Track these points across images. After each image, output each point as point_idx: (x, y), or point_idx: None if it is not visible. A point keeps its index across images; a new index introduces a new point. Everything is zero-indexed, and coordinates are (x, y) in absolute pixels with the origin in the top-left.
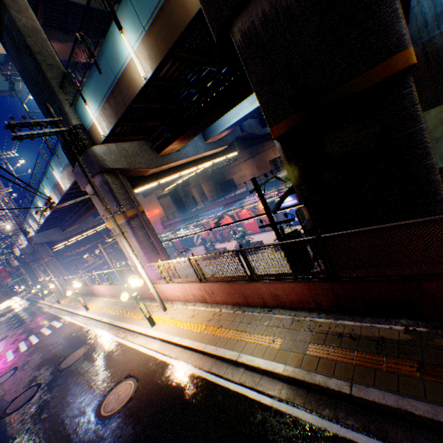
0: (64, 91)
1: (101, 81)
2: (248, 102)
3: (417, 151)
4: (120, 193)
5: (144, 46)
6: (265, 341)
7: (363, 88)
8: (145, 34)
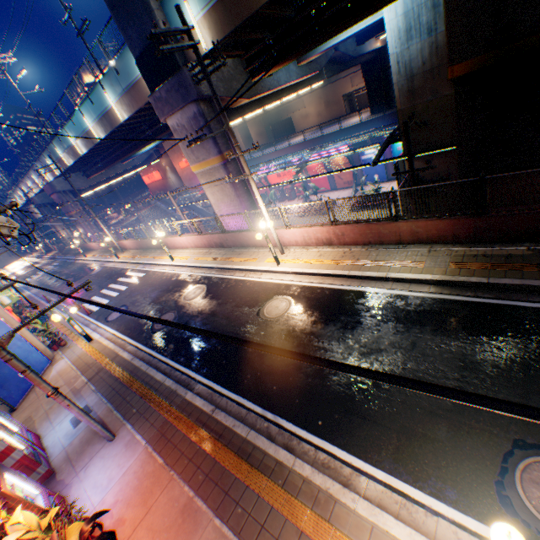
0: None
1: None
2: None
3: None
4: (217, 129)
5: None
6: (408, 265)
7: None
8: None
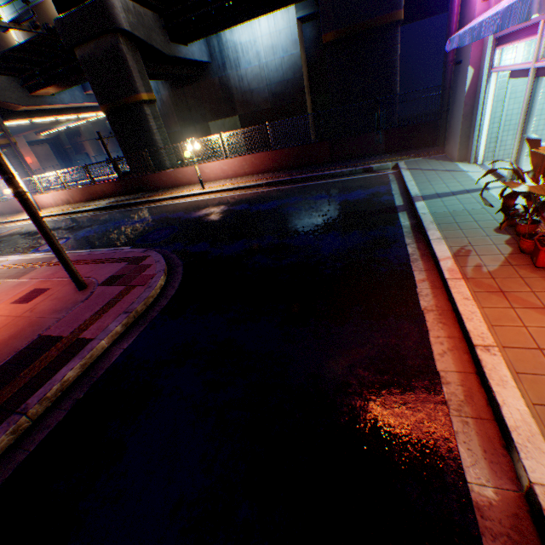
0: None
1: None
2: None
3: (151, 134)
4: None
5: None
6: (94, 206)
7: (130, 104)
8: (19, 15)
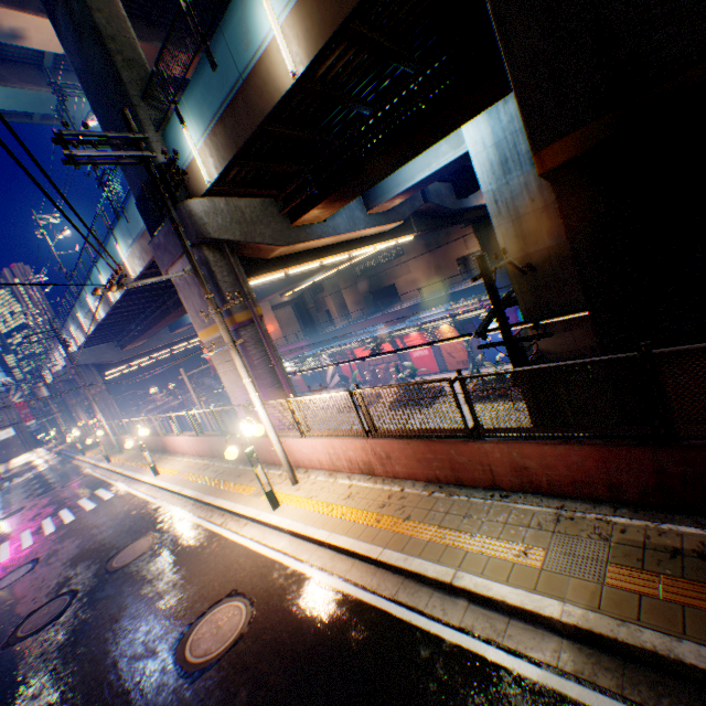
0: (147, 104)
1: (214, 84)
2: (448, 145)
3: None
4: (227, 282)
5: (298, 14)
6: (507, 552)
7: None
8: None
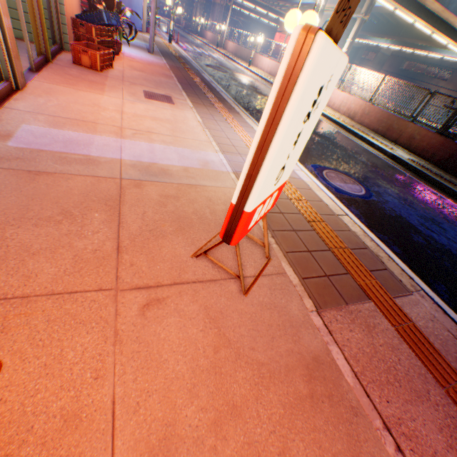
0: None
1: None
2: None
3: None
4: None
5: None
6: (385, 146)
7: None
8: None
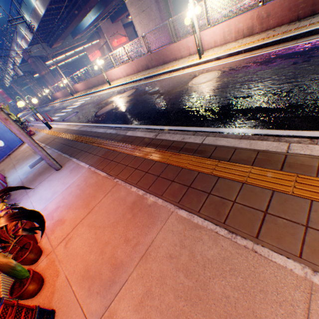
0: None
1: None
2: None
3: None
4: None
5: None
6: None
7: None
8: None
